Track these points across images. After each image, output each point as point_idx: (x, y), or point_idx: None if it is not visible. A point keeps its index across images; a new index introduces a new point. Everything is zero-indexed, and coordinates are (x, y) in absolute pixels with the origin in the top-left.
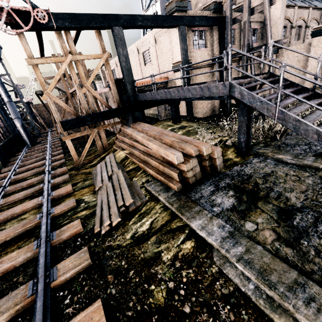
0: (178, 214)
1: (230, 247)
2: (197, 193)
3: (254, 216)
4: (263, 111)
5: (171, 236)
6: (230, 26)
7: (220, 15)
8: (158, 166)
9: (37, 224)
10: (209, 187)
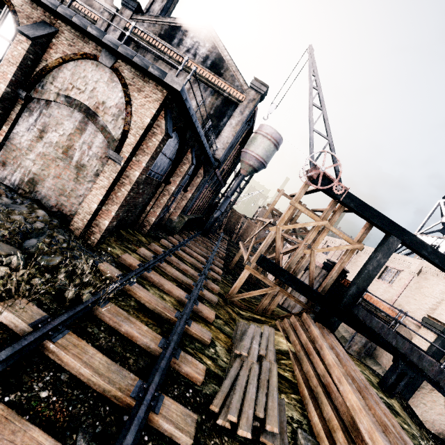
0: None
1: None
2: None
3: None
4: None
5: None
6: None
7: None
8: (334, 427)
9: (171, 319)
10: None
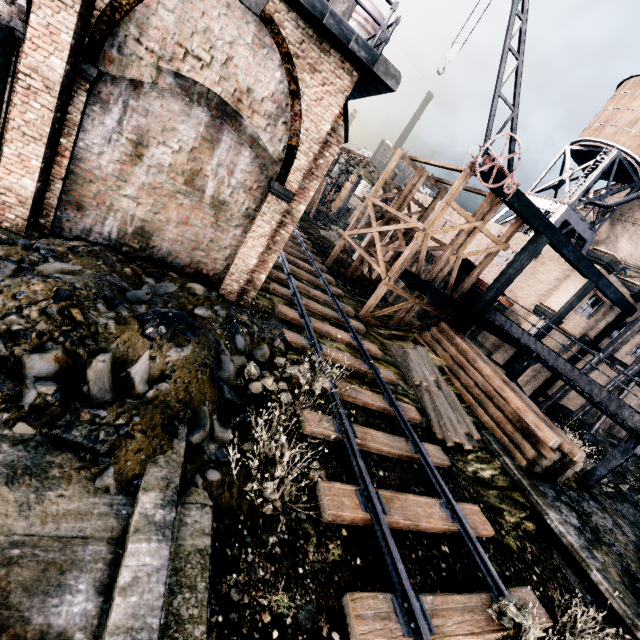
0: (532, 491)
1: (589, 556)
2: (540, 486)
3: (600, 551)
4: None
5: (513, 504)
6: (637, 328)
7: (633, 303)
8: (503, 422)
9: (365, 372)
10: (550, 490)
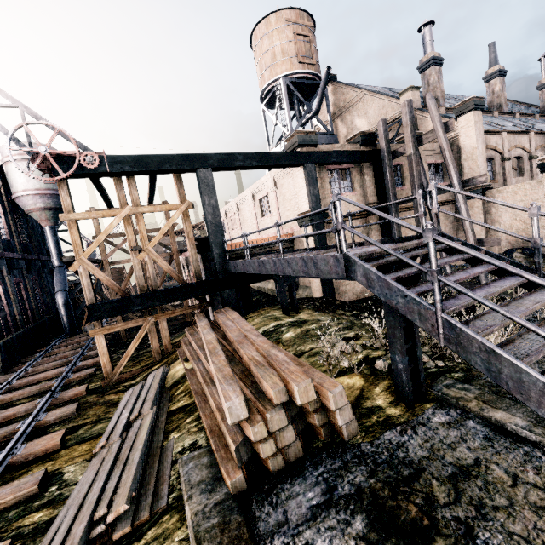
0: None
1: None
2: (276, 508)
3: None
4: (414, 318)
5: None
6: (389, 162)
7: (373, 149)
8: (215, 414)
9: None
10: (310, 493)
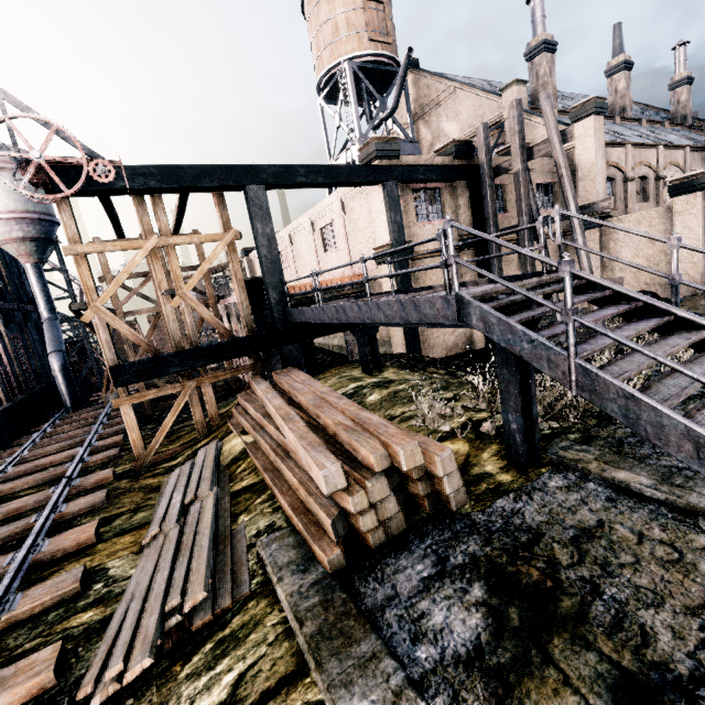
0: (309, 661)
1: None
2: (383, 583)
3: (536, 698)
4: (541, 366)
5: None
6: (490, 181)
7: (470, 163)
8: (297, 489)
9: None
10: (420, 565)
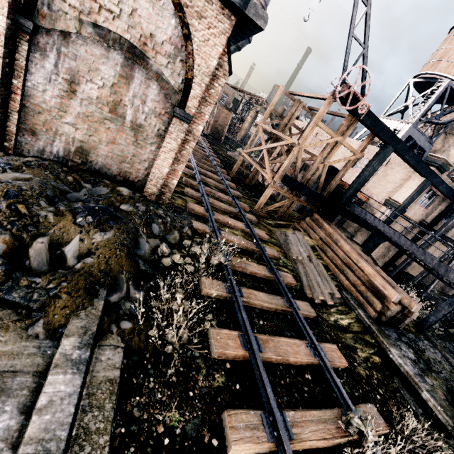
0: (379, 334)
1: (421, 381)
2: (385, 330)
3: (430, 377)
4: None
5: (364, 343)
6: None
7: None
8: (358, 284)
9: (254, 250)
10: (394, 333)
